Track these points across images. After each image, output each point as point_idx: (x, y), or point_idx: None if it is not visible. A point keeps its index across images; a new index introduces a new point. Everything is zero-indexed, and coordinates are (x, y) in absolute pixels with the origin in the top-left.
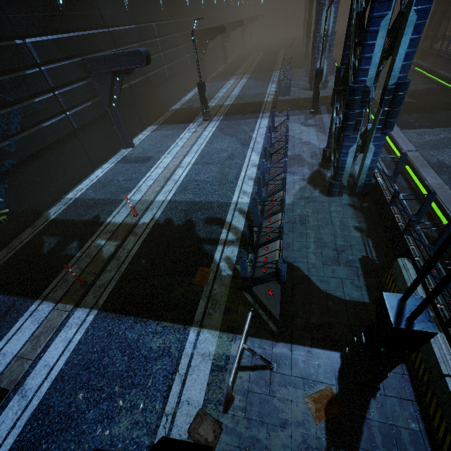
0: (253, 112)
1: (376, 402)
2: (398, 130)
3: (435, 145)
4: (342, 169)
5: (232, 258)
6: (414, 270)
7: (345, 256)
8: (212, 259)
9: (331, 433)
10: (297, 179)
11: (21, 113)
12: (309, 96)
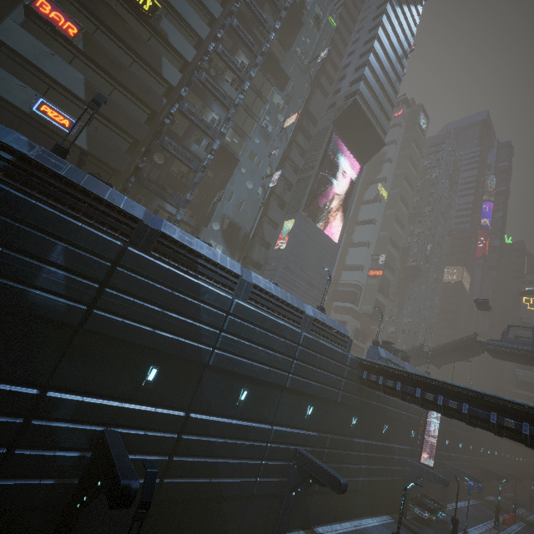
0: None
1: None
2: None
3: None
4: None
5: None
6: None
7: None
8: None
9: None
10: None
11: None
12: None
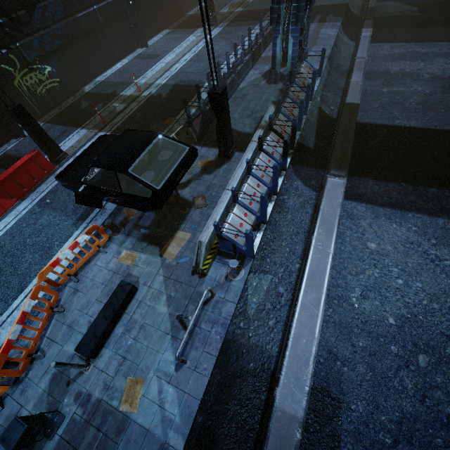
0: (255, 19)
1: (228, 163)
2: (367, 41)
3: (396, 57)
4: (275, 58)
5: (190, 114)
6: (274, 110)
7: (255, 115)
8: (178, 114)
9: (203, 170)
10: (256, 73)
11: (63, 3)
12: (314, 5)
